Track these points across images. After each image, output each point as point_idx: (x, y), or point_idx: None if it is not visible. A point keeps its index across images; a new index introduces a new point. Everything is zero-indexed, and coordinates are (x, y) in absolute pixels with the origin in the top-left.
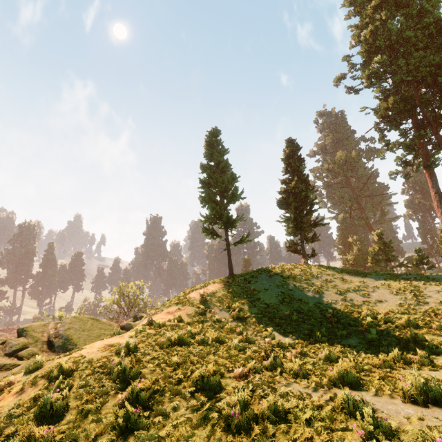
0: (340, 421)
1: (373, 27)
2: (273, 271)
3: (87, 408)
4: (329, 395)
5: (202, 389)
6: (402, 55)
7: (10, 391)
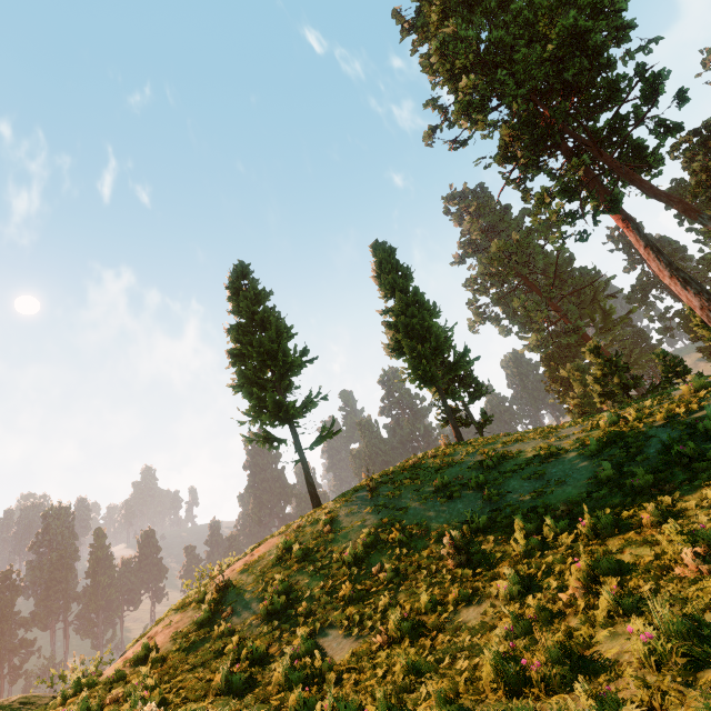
0: None
1: (439, 44)
2: (383, 478)
3: None
4: None
5: None
6: (501, 66)
7: None
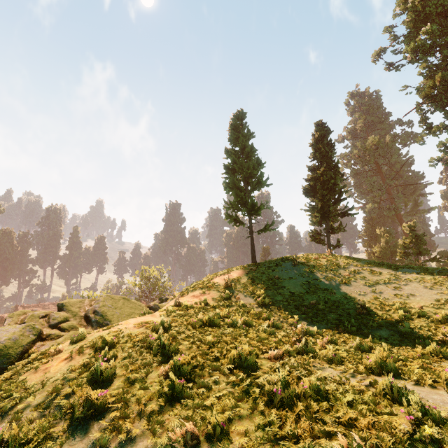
0: (383, 406)
1: None
2: (298, 260)
3: (133, 376)
4: (369, 381)
5: (239, 367)
6: None
7: (60, 358)
